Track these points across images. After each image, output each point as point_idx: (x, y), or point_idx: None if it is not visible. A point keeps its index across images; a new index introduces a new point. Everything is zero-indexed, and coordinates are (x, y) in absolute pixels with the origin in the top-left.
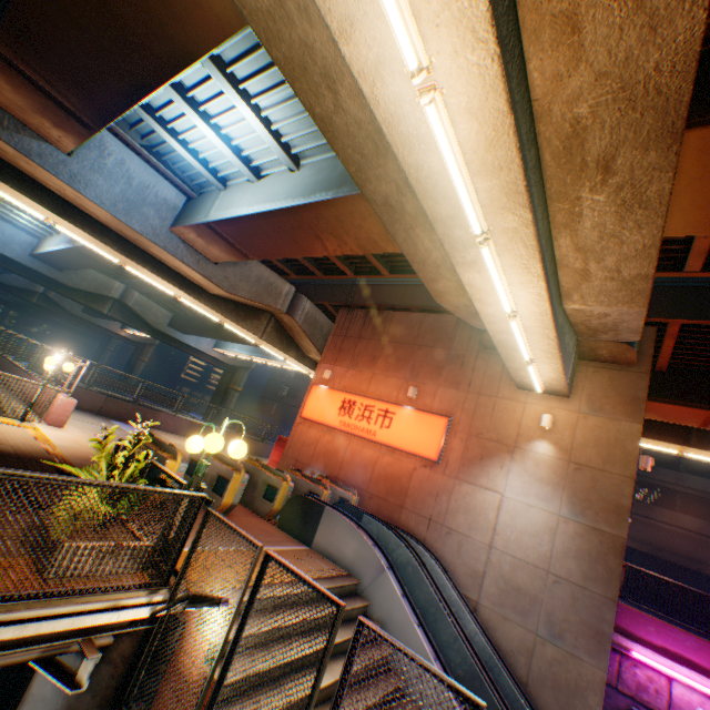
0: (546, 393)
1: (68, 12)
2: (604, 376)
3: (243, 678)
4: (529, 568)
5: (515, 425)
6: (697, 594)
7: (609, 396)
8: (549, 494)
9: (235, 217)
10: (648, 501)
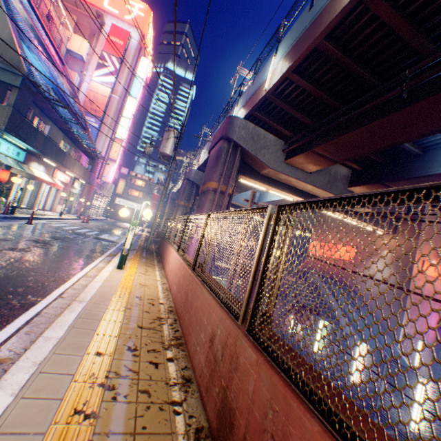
0: (386, 234)
1: (241, 184)
2: (406, 225)
3: (287, 286)
4: (381, 290)
5: (377, 246)
6: None
7: (408, 232)
8: (388, 267)
9: (273, 200)
10: None
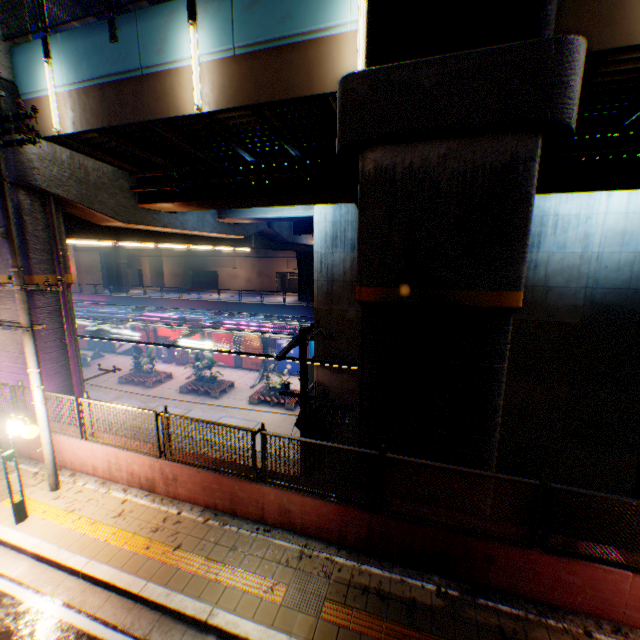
0: None
1: None
2: None
3: None
4: None
5: None
6: (212, 279)
7: None
8: None
9: None
10: (192, 250)
